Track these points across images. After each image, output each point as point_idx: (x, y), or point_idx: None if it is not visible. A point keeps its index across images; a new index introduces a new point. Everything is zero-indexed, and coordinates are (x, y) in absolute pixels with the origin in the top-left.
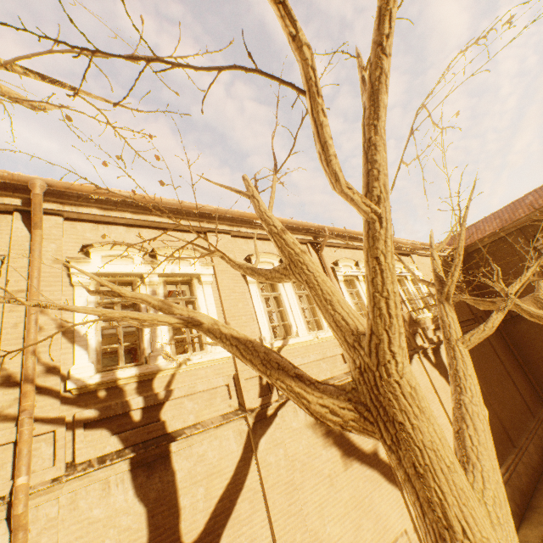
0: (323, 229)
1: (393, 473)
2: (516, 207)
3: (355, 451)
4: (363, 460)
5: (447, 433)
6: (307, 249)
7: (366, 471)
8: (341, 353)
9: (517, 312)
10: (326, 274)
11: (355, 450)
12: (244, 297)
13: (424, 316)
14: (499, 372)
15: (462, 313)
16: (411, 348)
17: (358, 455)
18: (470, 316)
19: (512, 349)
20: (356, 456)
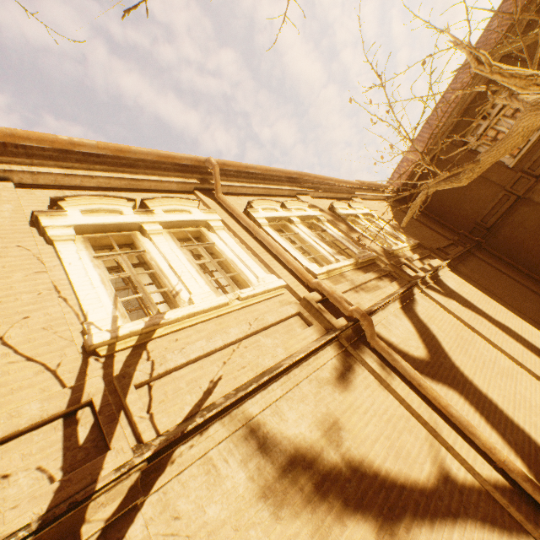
0: (207, 160)
1: (501, 504)
2: (430, 124)
3: (405, 498)
4: (431, 511)
5: (522, 378)
6: (197, 198)
7: (451, 539)
8: (296, 312)
9: (490, 222)
10: (236, 219)
11: (403, 494)
12: (35, 261)
13: (400, 246)
14: (515, 287)
15: (439, 241)
16: (405, 282)
17: (414, 504)
18: (448, 242)
19: (508, 262)
20: (413, 511)
